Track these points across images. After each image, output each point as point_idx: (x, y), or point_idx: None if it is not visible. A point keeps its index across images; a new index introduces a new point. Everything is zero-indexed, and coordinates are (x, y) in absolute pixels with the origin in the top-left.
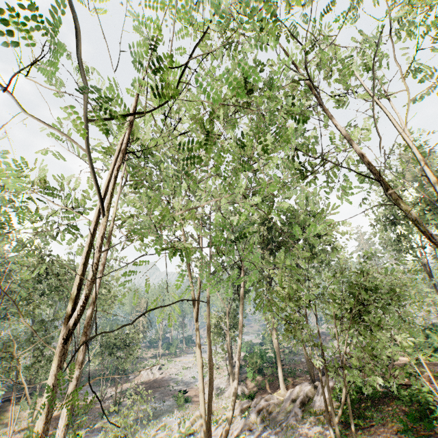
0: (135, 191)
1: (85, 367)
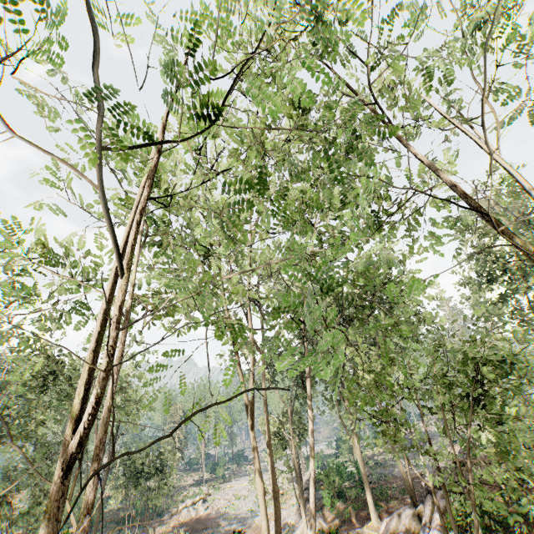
0: (164, 262)
1: (104, 506)
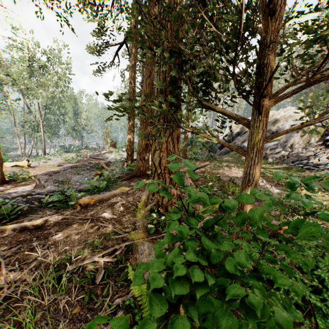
0: None
1: None
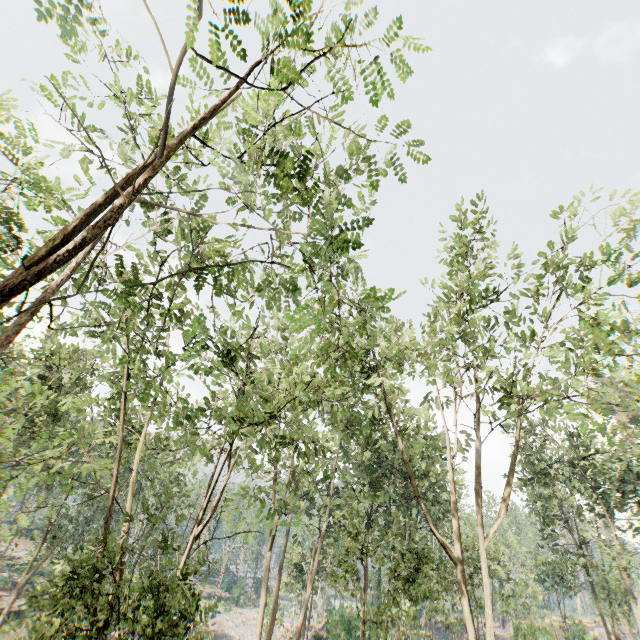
0: None
1: None
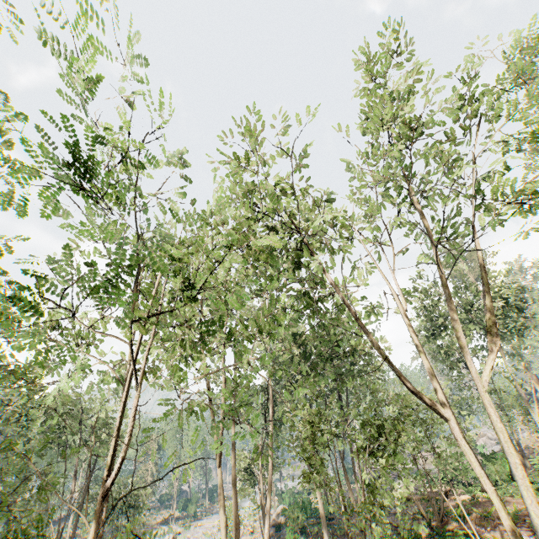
0: None
1: None
